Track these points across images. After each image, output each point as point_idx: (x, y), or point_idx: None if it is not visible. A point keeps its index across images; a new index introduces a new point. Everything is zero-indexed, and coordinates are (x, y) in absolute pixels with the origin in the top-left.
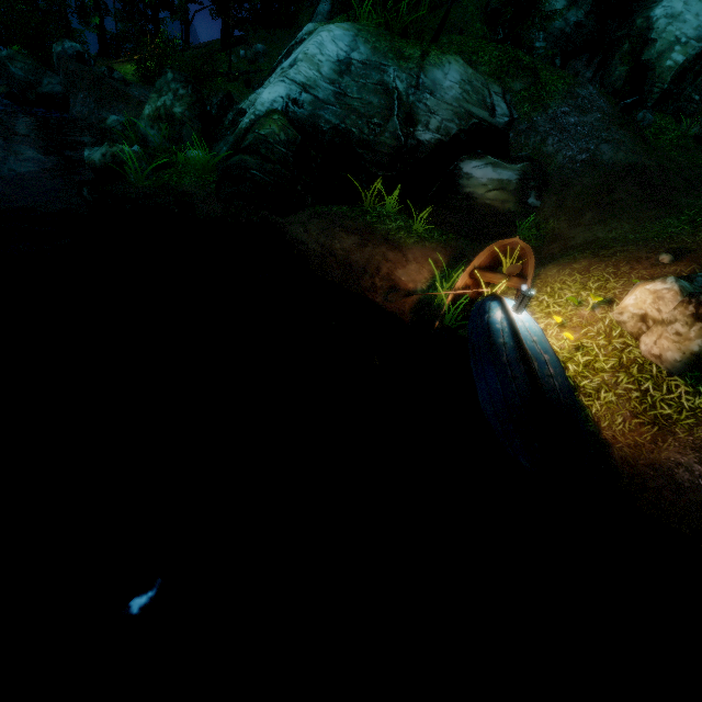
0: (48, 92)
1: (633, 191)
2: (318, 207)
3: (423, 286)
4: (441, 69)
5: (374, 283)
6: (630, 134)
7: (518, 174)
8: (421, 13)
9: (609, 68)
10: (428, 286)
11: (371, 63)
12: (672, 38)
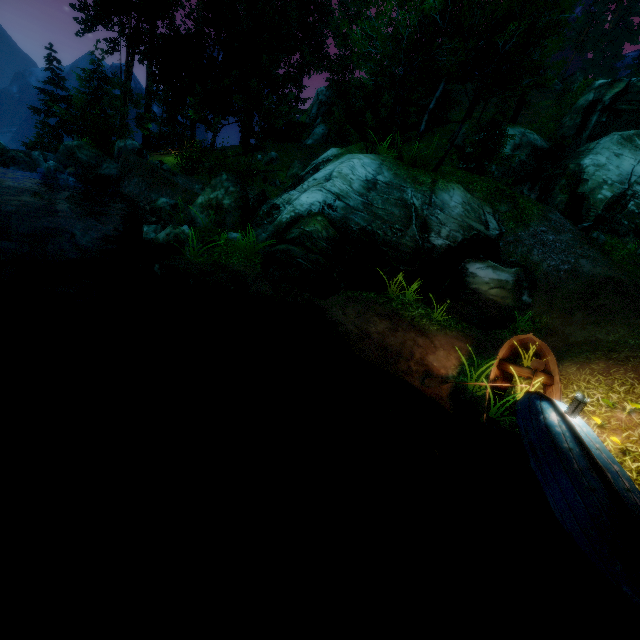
0: (106, 174)
1: (615, 299)
2: (350, 292)
3: (454, 373)
4: (447, 193)
5: (410, 367)
6: (598, 252)
7: (513, 276)
8: (428, 152)
9: (551, 195)
10: (458, 373)
11: (393, 184)
12: (601, 180)
